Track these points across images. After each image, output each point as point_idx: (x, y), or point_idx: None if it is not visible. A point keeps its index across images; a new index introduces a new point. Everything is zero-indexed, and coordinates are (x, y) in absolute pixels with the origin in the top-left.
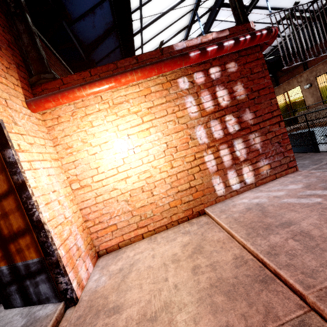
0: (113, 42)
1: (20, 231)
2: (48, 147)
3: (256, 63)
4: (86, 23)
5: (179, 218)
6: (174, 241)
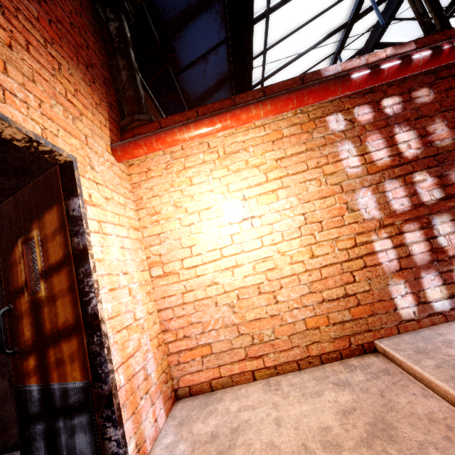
0: (225, 96)
1: (67, 328)
2: (129, 209)
3: None
4: (195, 72)
5: (323, 353)
6: (319, 398)
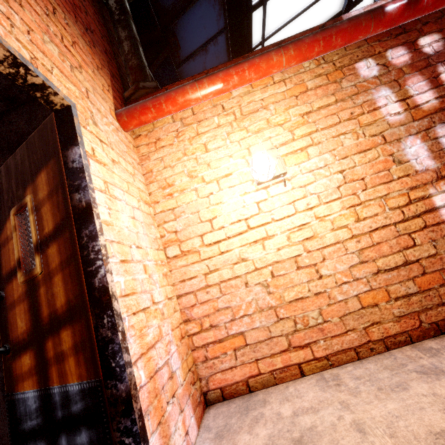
0: None
1: (68, 310)
2: (138, 181)
3: None
4: (195, 64)
5: (387, 336)
6: (406, 392)
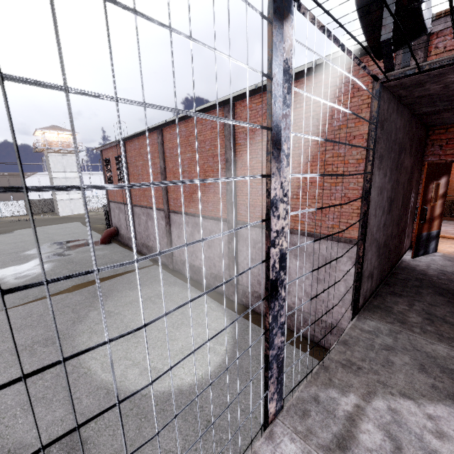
0: None
1: (439, 215)
2: None
3: None
4: None
5: None
6: None
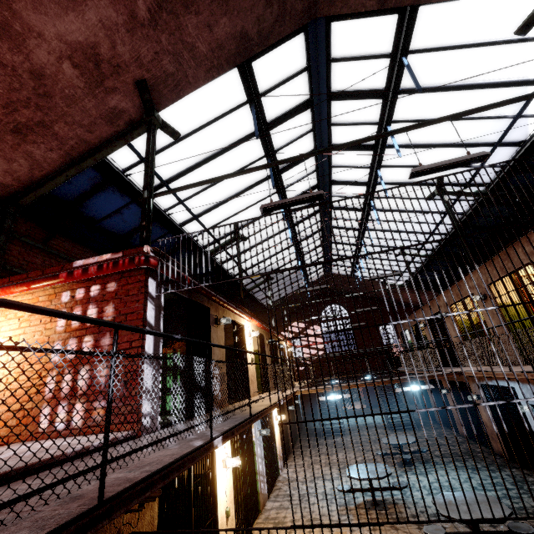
0: (158, 230)
1: None
2: None
3: (135, 285)
4: (114, 220)
5: None
6: None
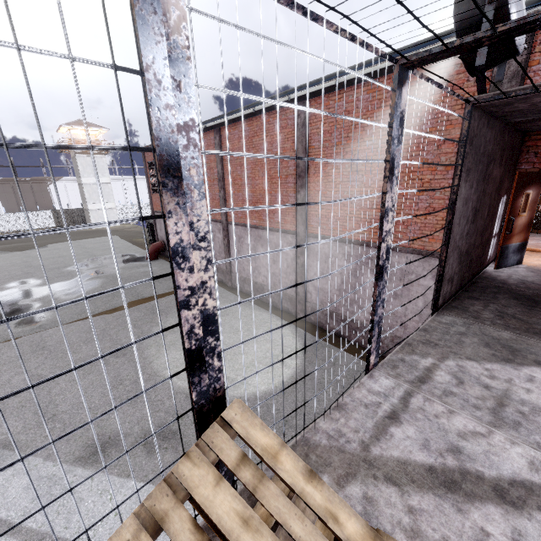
0: None
1: (527, 226)
2: None
3: None
4: None
5: None
6: None
